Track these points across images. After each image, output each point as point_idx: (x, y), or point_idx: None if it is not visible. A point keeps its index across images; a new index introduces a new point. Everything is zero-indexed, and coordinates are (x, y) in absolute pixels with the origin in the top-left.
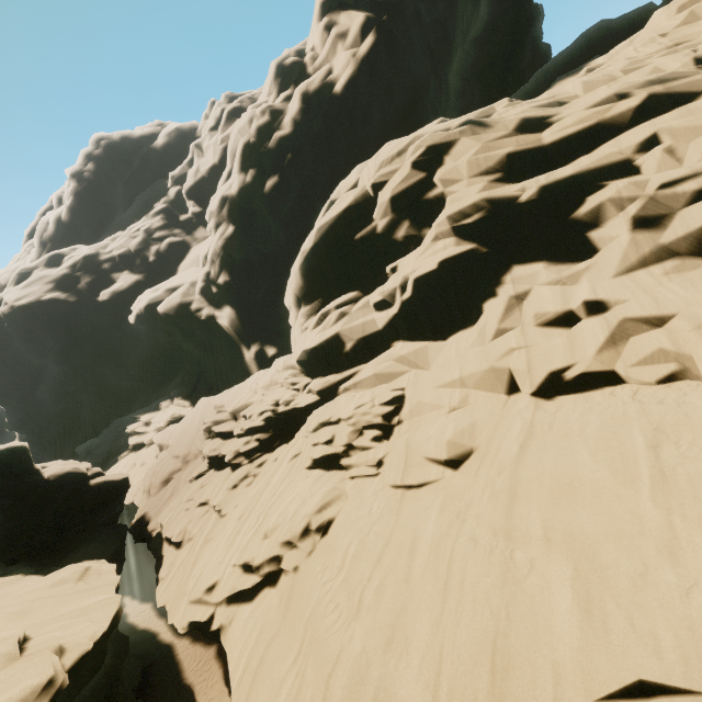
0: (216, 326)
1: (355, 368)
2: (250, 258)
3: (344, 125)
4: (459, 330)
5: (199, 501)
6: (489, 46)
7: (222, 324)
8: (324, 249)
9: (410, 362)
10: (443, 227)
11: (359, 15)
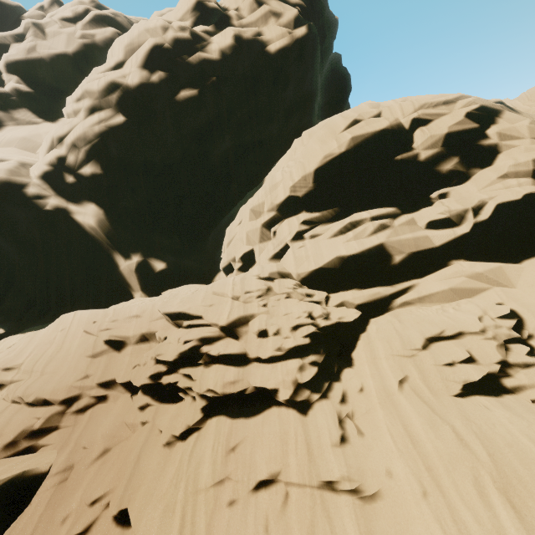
0: (68, 223)
1: (410, 281)
2: (131, 159)
3: (269, 81)
4: (533, 256)
5: (255, 480)
6: (327, 93)
7: (83, 221)
8: (353, 159)
9: (490, 279)
10: (523, 167)
11: (293, 9)
